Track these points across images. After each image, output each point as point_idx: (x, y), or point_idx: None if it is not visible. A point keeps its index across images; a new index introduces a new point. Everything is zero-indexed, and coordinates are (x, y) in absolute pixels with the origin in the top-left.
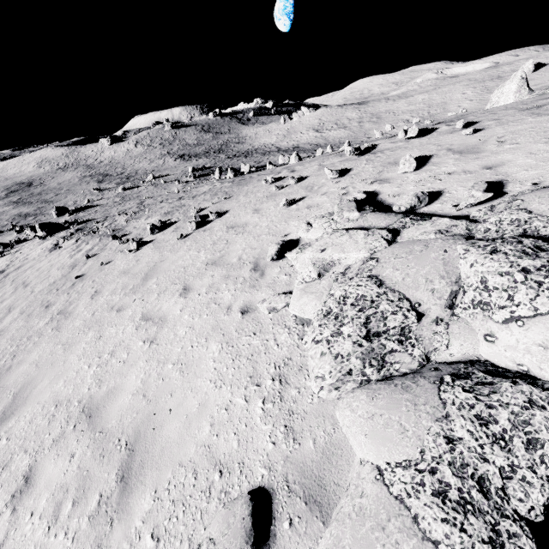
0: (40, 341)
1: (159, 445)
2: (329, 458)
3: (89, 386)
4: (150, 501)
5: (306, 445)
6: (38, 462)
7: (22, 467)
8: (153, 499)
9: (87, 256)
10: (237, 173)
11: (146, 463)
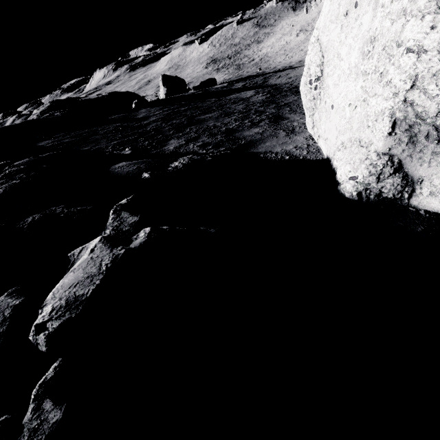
0: None
1: None
2: None
3: None
4: None
5: None
6: None
7: None
8: None
9: None
10: None
11: None
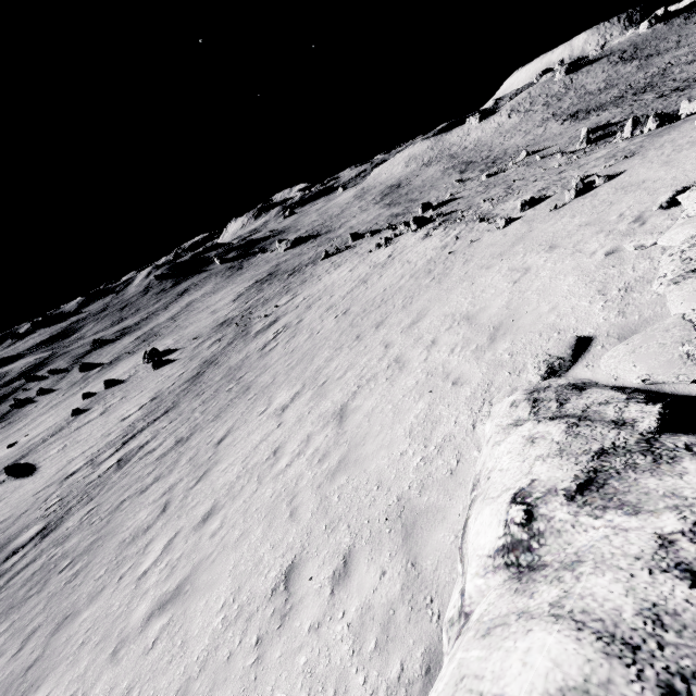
0: (428, 290)
1: (516, 326)
2: (648, 322)
3: (466, 307)
4: (508, 345)
5: (632, 318)
6: (438, 337)
7: (429, 339)
8: (510, 344)
9: (457, 237)
10: (665, 120)
11: (506, 333)
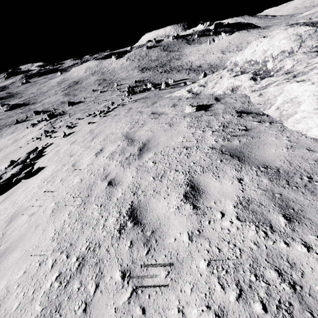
0: None
1: None
2: None
3: None
4: None
5: None
6: None
7: None
8: None
9: (32, 138)
10: (130, 94)
11: None
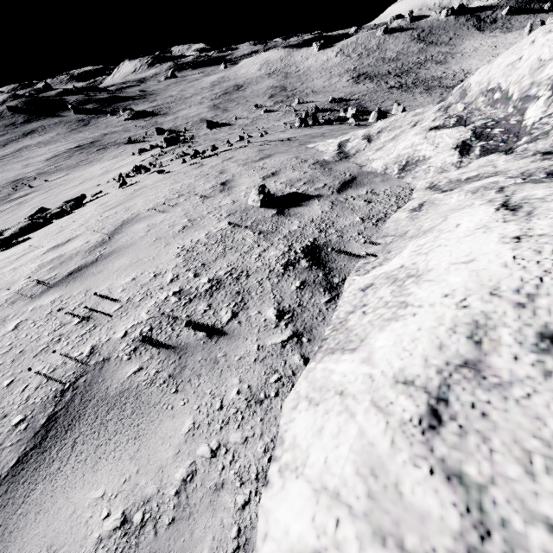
0: None
1: None
2: None
3: None
4: None
5: None
6: None
7: None
8: None
9: (120, 174)
10: (304, 123)
11: None
